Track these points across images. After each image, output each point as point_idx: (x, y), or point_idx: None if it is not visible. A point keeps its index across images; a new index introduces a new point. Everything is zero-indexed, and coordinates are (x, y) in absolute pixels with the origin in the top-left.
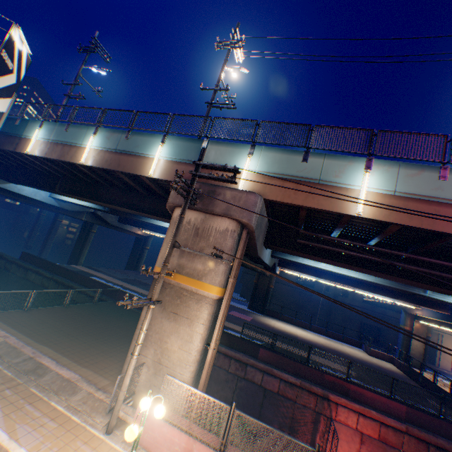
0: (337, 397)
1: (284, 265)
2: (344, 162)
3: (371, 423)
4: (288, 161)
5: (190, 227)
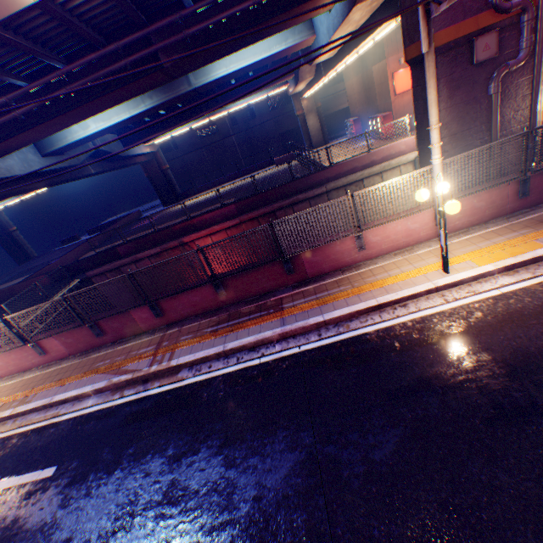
0: (190, 238)
1: (129, 142)
2: None
3: (221, 235)
4: None
5: None
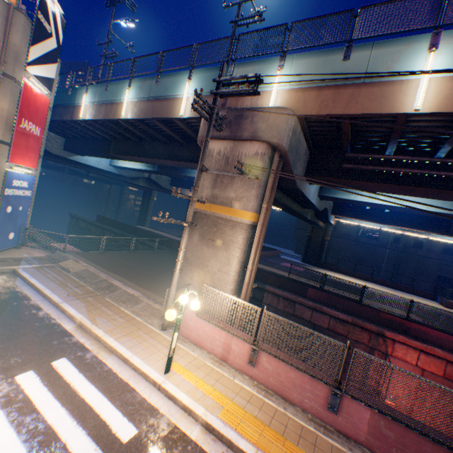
0: (393, 335)
1: (338, 212)
2: (399, 47)
3: (434, 361)
4: (325, 64)
5: (220, 157)
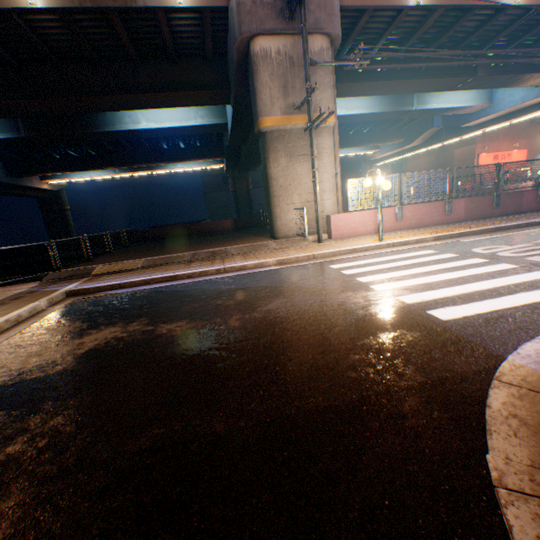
0: None
1: None
2: None
3: None
4: None
5: (282, 59)
